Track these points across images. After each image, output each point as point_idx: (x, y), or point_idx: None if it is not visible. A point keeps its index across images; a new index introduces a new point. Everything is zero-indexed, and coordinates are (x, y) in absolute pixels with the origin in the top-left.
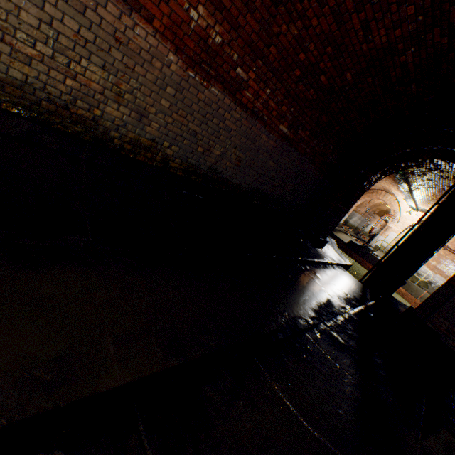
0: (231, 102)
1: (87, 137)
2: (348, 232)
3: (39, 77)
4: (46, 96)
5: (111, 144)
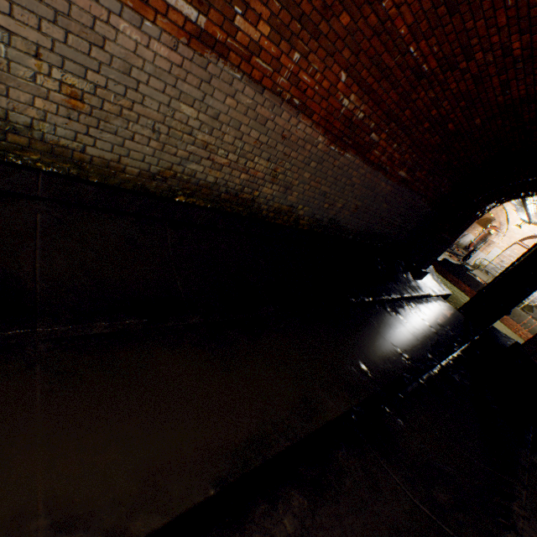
0: (360, 161)
1: (245, 213)
2: None
3: (224, 177)
4: (225, 189)
5: (259, 215)
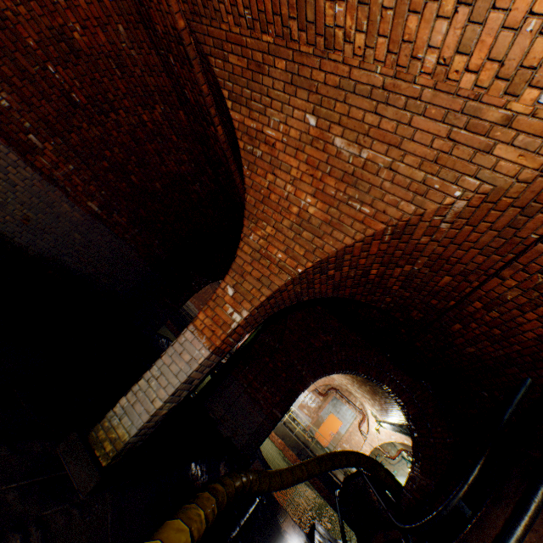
0: (20, 159)
1: None
2: None
3: None
4: None
5: None
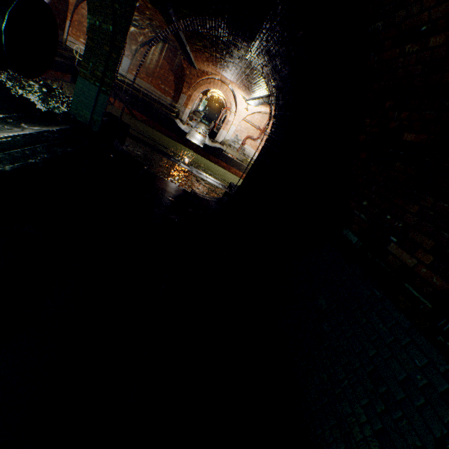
0: None
1: None
2: (189, 124)
3: None
4: None
5: None
